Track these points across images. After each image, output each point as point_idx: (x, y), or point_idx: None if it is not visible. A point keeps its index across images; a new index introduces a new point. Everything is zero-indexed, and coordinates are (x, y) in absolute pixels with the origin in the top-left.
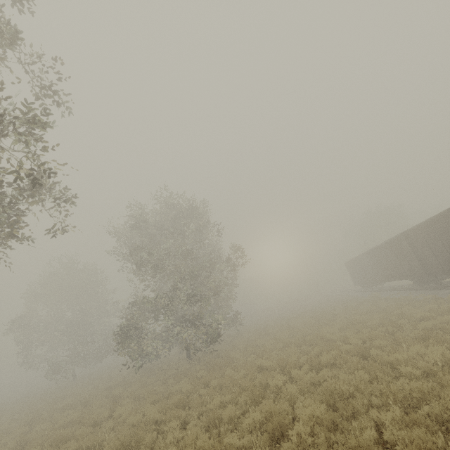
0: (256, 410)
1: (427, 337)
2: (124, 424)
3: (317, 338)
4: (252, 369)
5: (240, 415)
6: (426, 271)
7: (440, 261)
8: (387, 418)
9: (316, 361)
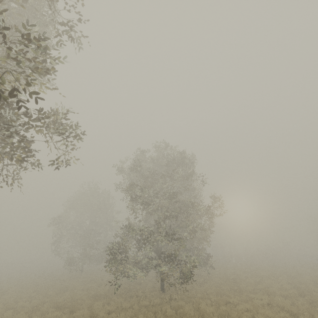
0: None
1: None
2: None
3: None
4: None
5: None
6: None
7: None
8: None
9: None
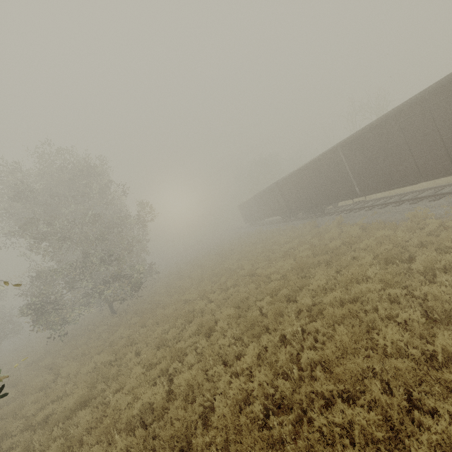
0: (192, 325)
1: (285, 255)
2: (77, 376)
3: (222, 270)
4: (179, 303)
5: (181, 332)
6: (289, 209)
7: (296, 202)
8: (264, 302)
9: (224, 286)
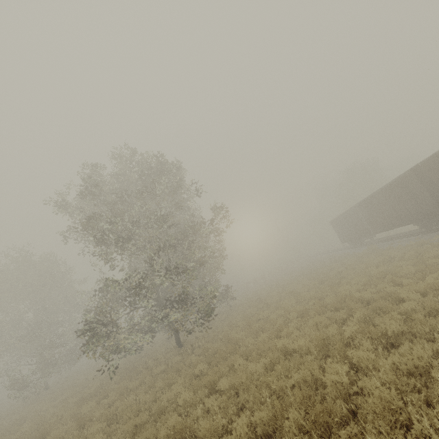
0: None
1: None
2: None
3: (341, 300)
4: (276, 356)
5: None
6: None
7: None
8: None
9: (377, 333)
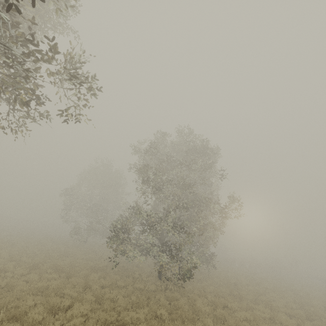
0: None
1: None
2: None
3: None
4: None
5: None
6: None
7: None
8: None
9: None
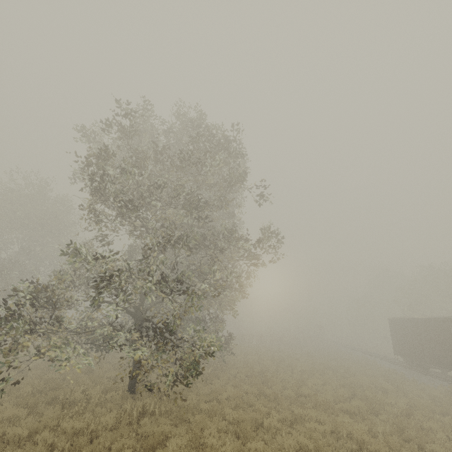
0: None
1: None
2: None
3: None
4: None
5: None
6: None
7: None
8: None
9: None
